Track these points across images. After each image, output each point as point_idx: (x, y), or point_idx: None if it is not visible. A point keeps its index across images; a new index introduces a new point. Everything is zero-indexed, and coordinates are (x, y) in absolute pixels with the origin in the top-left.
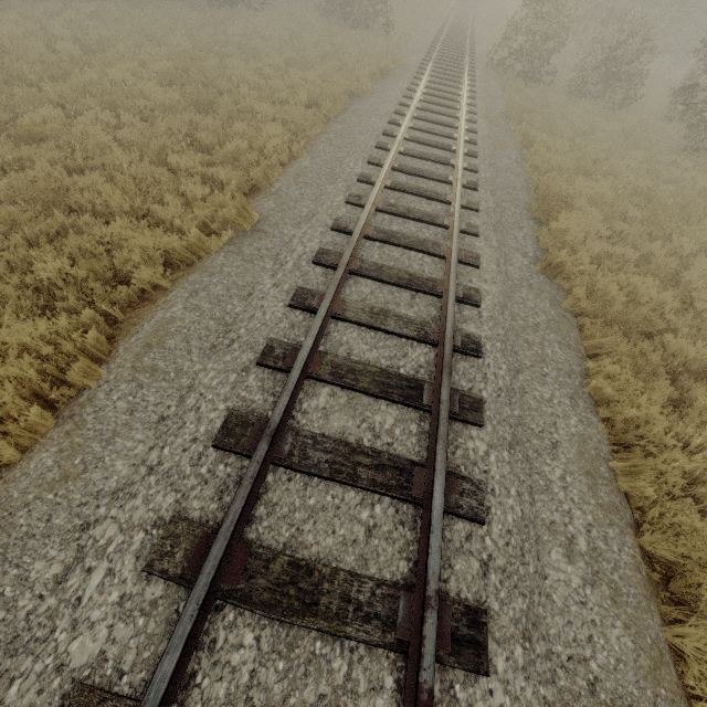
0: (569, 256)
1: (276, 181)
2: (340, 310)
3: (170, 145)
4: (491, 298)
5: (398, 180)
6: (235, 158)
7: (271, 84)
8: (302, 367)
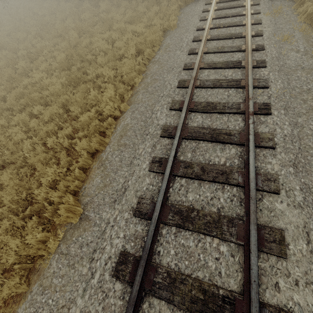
0: None
1: (109, 143)
2: None
3: (51, 128)
4: None
5: (194, 126)
6: (88, 123)
7: (115, 45)
8: None
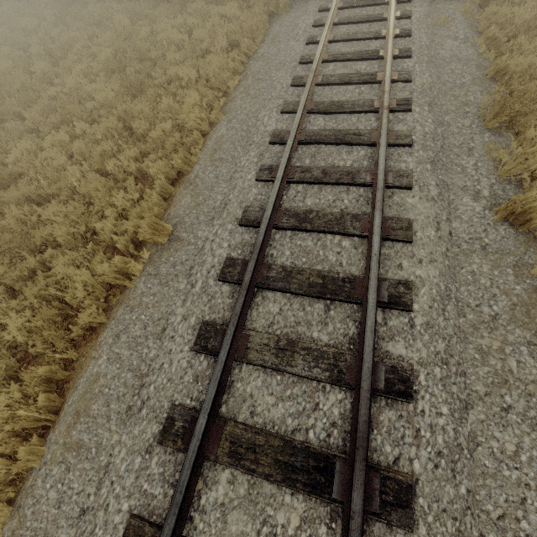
0: None
1: (197, 162)
2: (243, 351)
3: (108, 149)
4: (427, 291)
5: (313, 129)
6: (163, 142)
7: (194, 36)
8: (191, 464)
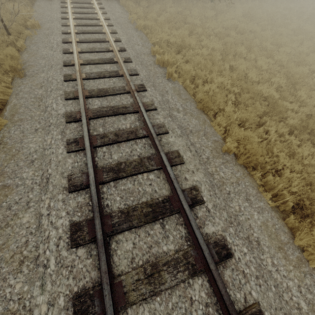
0: None
1: None
2: None
3: None
4: None
5: None
6: None
7: None
8: None
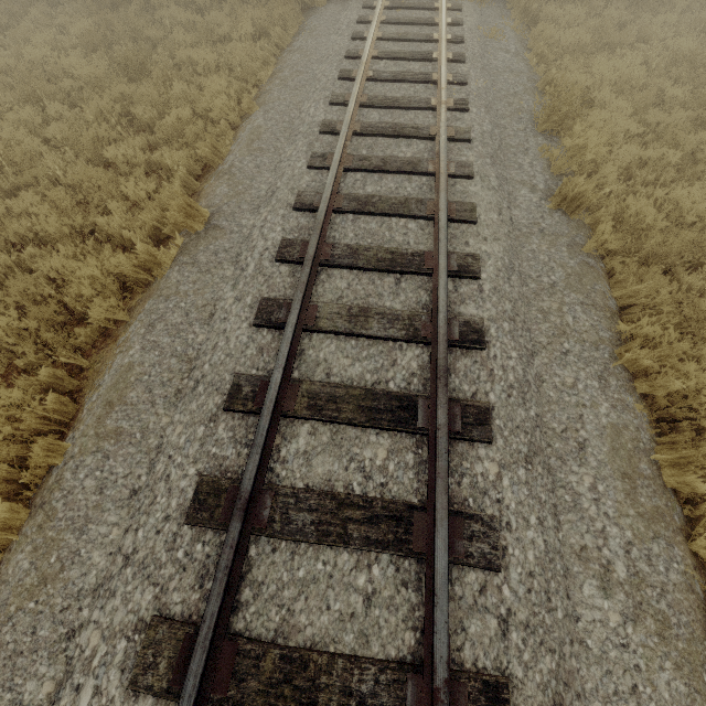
0: (589, 183)
1: (229, 153)
2: (313, 320)
3: (104, 134)
4: (493, 263)
5: (368, 121)
6: (180, 132)
7: (208, 18)
8: (271, 411)
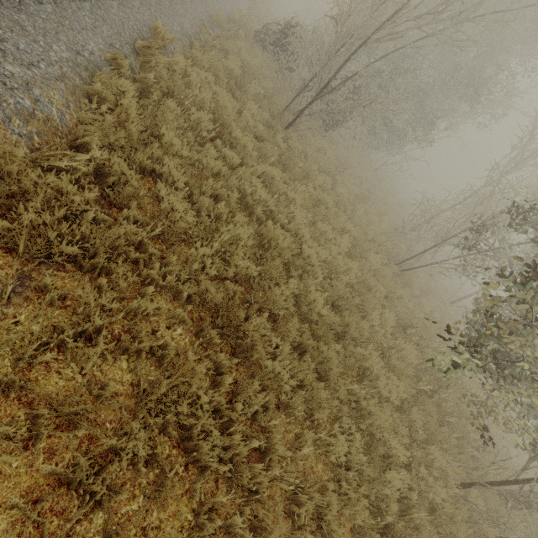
0: None
1: None
2: None
3: None
4: None
5: None
6: None
7: None
8: None
